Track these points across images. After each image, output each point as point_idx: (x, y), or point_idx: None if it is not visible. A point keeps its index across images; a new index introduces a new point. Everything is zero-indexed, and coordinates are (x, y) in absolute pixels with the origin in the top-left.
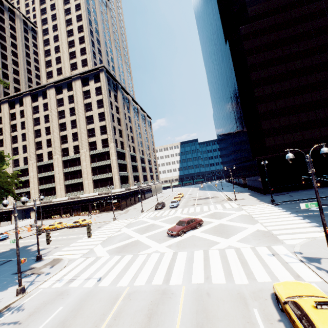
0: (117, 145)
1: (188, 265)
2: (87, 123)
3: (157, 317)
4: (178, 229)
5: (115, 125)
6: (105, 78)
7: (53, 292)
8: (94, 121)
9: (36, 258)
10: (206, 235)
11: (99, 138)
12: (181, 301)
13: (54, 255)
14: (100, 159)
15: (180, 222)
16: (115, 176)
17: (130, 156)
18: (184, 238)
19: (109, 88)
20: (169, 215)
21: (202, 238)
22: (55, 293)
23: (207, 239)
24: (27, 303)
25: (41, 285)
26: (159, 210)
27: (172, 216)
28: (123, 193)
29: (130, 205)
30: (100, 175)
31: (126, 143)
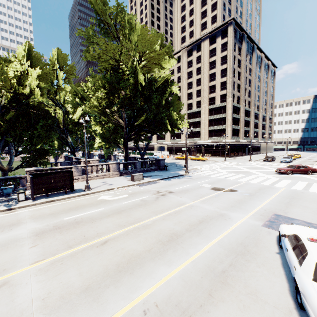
0: (233, 100)
1: (290, 184)
2: (210, 80)
3: (264, 190)
4: (287, 169)
5: (234, 80)
6: (232, 32)
7: (201, 176)
8: (216, 78)
9: (183, 166)
10: (316, 178)
11: (218, 93)
12: (281, 190)
13: (192, 167)
14: (217, 112)
15: (290, 165)
16: (227, 128)
17: (244, 110)
18: (291, 176)
19: (234, 42)
20: (279, 165)
21: (310, 178)
22: (203, 176)
23: (315, 180)
24: (192, 176)
25: (193, 173)
26: (268, 162)
27: (282, 166)
28: (233, 144)
29: (237, 156)
30: (215, 126)
31: (242, 98)
